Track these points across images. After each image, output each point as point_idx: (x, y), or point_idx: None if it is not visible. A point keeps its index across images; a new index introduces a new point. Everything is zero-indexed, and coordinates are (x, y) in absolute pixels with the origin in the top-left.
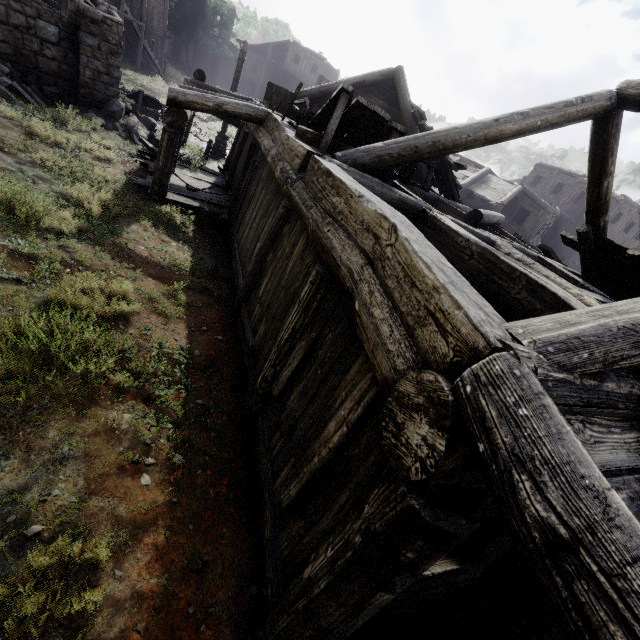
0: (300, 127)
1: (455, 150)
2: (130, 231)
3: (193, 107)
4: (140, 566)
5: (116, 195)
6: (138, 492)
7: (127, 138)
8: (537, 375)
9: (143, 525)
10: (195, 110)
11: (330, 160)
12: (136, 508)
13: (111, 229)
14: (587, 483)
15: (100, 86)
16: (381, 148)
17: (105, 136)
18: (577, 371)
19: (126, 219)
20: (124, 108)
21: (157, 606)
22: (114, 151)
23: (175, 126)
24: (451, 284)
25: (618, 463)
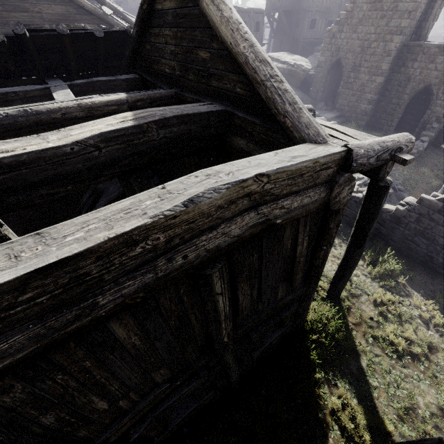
0: None
1: None
2: None
3: None
4: None
5: None
6: None
7: None
8: None
9: None
10: None
11: None
12: None
13: None
14: None
15: None
16: None
17: None
18: None
19: None
20: None
21: None
22: None
23: None
24: None
25: None
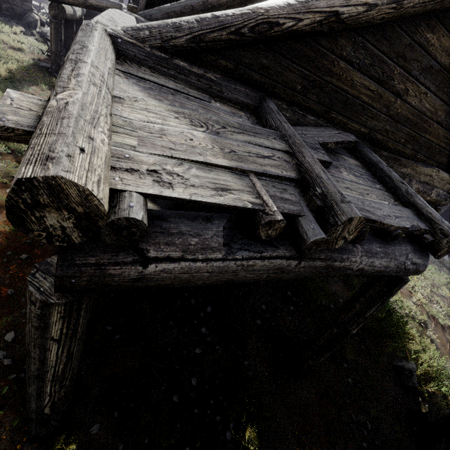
0: (129, 5)
1: (221, 9)
2: (29, 89)
3: (67, 2)
4: (0, 221)
5: (23, 70)
6: (4, 194)
7: (42, 42)
8: (107, 31)
9: (4, 207)
10: (69, 4)
11: (130, 14)
12: (1, 200)
13: (14, 85)
14: (84, 44)
15: (17, 2)
16: (168, 7)
17: (23, 38)
18: (146, 43)
19: (28, 82)
20: (38, 20)
21: (8, 237)
22: (28, 46)
23: (58, 18)
24: (107, 19)
25: (160, 83)
